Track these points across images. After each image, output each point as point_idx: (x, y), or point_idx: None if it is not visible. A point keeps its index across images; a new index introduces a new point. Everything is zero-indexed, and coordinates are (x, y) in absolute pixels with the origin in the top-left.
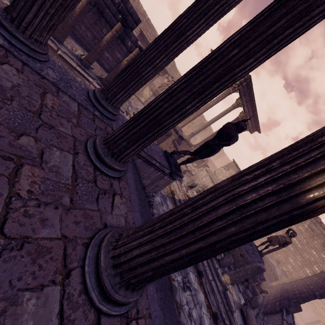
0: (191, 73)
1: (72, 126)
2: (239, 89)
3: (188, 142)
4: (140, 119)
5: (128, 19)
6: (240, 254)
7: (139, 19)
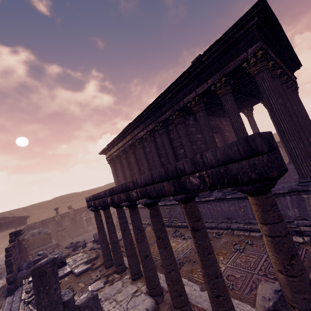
0: None
1: None
2: None
3: None
4: None
5: None
6: None
7: None
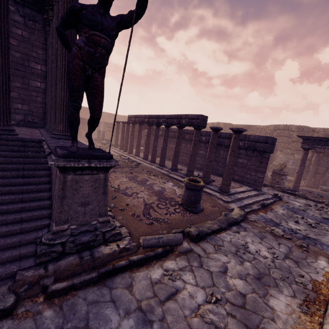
0: None
1: None
2: None
3: None
4: None
5: (193, 122)
6: None
7: (198, 115)
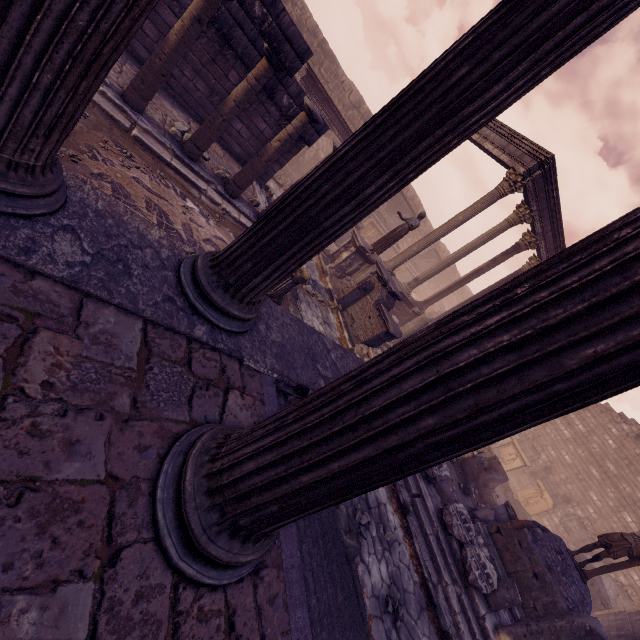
0: (540, 311)
1: (112, 429)
2: (525, 184)
3: (407, 299)
4: (327, 444)
5: (284, 51)
6: (533, 571)
7: (307, 49)
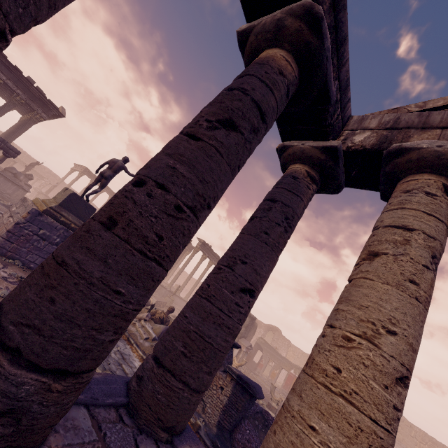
0: None
1: None
2: (84, 174)
3: None
4: None
5: None
6: None
7: None
